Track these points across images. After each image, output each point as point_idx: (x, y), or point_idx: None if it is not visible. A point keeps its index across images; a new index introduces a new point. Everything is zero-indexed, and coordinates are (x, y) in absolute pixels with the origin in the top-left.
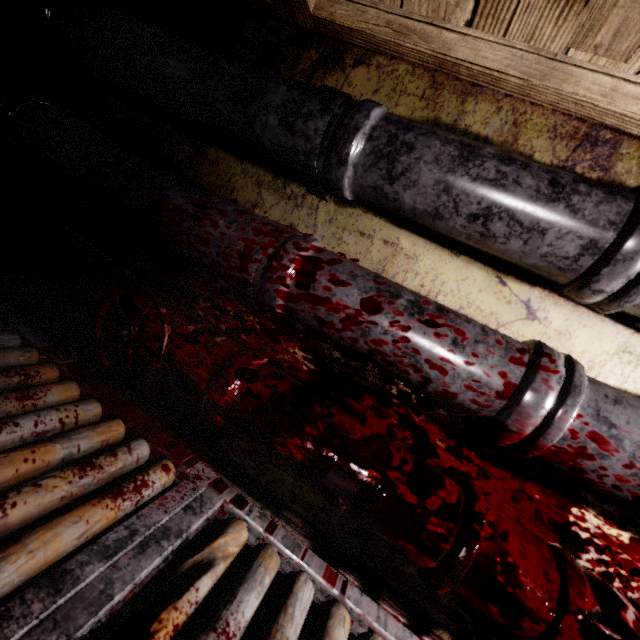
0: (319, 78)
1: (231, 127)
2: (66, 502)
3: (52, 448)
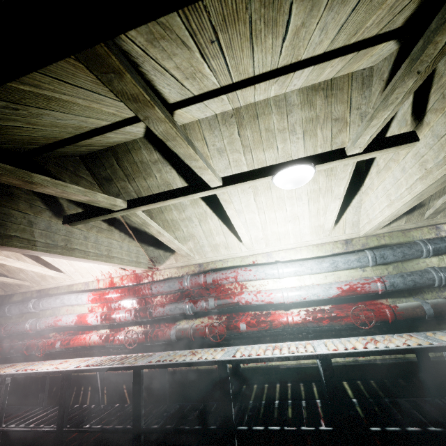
0: (9, 300)
1: None
2: None
3: None
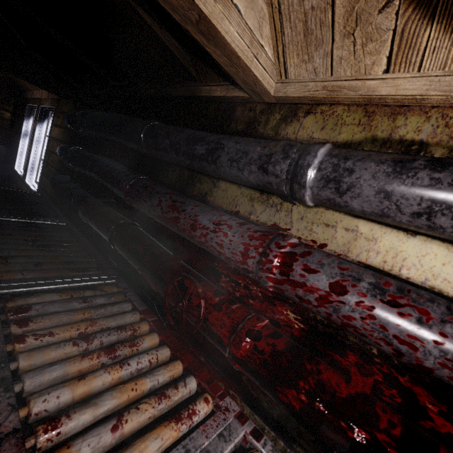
0: (282, 129)
1: (231, 174)
2: (151, 420)
3: (145, 381)
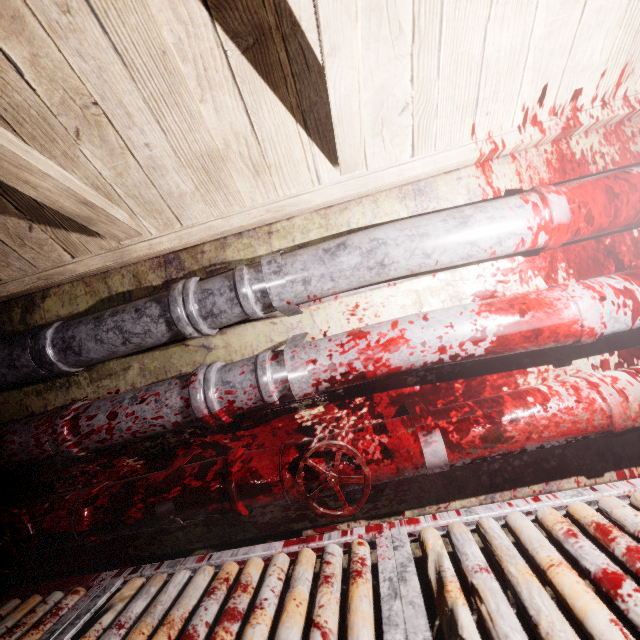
0: (30, 319)
1: None
2: None
3: None
